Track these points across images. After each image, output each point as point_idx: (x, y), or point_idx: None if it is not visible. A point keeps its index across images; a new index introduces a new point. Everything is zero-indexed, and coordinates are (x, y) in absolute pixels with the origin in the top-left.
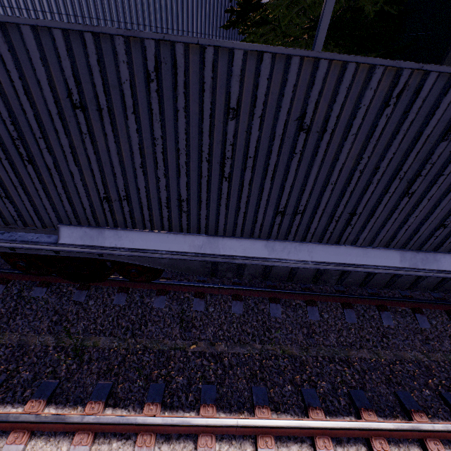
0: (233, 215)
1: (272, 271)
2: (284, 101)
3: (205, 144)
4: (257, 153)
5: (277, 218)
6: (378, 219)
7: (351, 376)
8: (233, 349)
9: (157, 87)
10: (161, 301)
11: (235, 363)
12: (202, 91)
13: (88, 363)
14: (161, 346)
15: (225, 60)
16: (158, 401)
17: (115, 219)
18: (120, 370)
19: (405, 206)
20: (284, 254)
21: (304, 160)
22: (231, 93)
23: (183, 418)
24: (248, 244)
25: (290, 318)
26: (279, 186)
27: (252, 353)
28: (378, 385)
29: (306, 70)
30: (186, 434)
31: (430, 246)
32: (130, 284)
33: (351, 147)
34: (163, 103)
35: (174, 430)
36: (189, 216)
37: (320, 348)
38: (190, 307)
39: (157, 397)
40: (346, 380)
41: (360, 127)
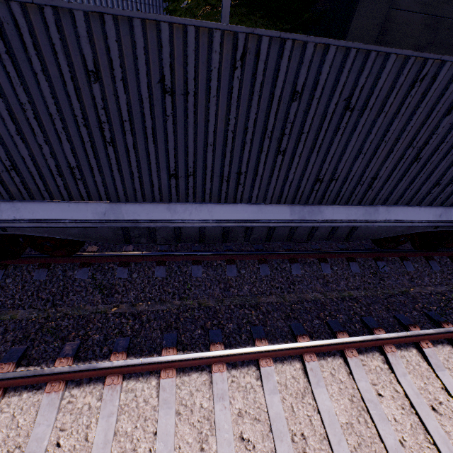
0: (130, 181)
1: (183, 233)
2: (139, 63)
3: (76, 109)
4: (132, 117)
5: (172, 181)
6: (263, 177)
7: (257, 317)
8: (153, 308)
9: (6, 48)
10: (83, 273)
11: (152, 319)
12: (55, 54)
13: (3, 334)
14: (82, 312)
15: (68, 21)
16: (70, 355)
17: (9, 191)
18: (36, 336)
19: (283, 164)
20: (186, 215)
21: (179, 122)
22: (85, 55)
23: (90, 364)
24: (151, 208)
25: (210, 276)
26: (164, 149)
27: (171, 309)
28: (277, 321)
29: (151, 33)
30: (97, 378)
31: (315, 200)
32: (52, 260)
33: (217, 109)
34: (20, 66)
35: (83, 375)
36: (86, 184)
37: (234, 298)
38: (114, 276)
39: (70, 353)
40: (251, 321)
41: (219, 89)
